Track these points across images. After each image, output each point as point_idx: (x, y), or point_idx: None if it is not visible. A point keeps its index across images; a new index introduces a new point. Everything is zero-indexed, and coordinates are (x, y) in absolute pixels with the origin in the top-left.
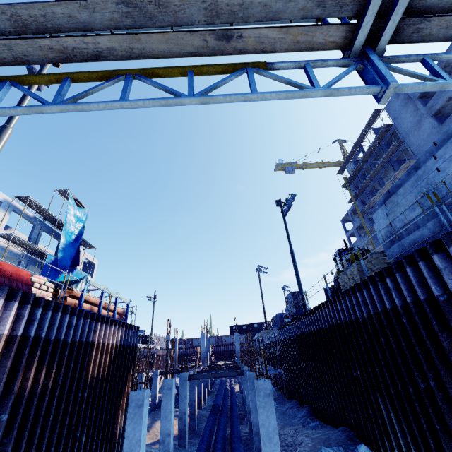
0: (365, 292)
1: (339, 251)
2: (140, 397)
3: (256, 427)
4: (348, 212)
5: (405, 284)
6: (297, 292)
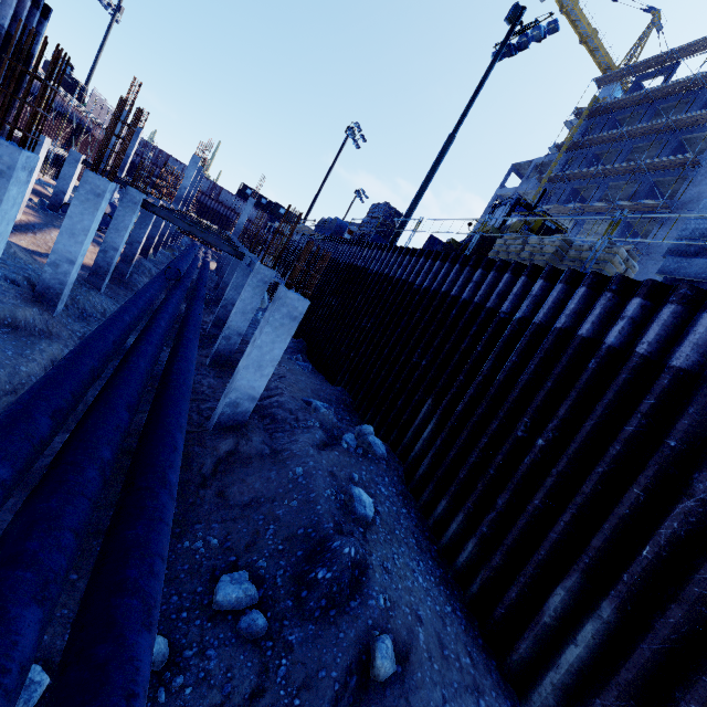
0: (559, 289)
1: (518, 201)
2: (2, 154)
3: (231, 332)
4: (535, 160)
5: (666, 327)
6: (396, 211)
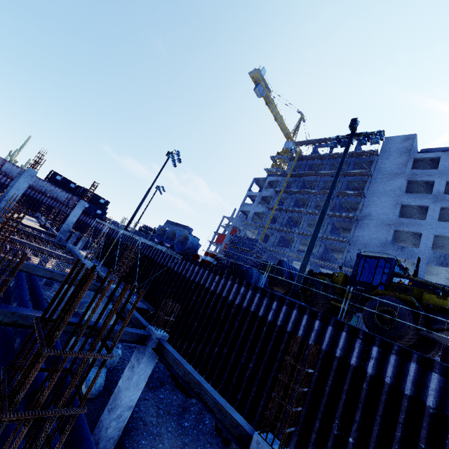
0: None
1: (395, 262)
2: None
3: None
4: (269, 178)
5: None
6: (263, 246)
